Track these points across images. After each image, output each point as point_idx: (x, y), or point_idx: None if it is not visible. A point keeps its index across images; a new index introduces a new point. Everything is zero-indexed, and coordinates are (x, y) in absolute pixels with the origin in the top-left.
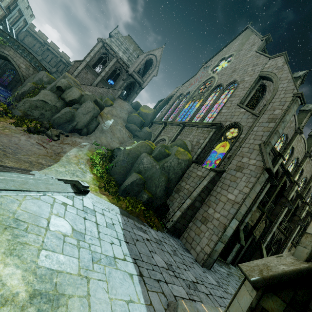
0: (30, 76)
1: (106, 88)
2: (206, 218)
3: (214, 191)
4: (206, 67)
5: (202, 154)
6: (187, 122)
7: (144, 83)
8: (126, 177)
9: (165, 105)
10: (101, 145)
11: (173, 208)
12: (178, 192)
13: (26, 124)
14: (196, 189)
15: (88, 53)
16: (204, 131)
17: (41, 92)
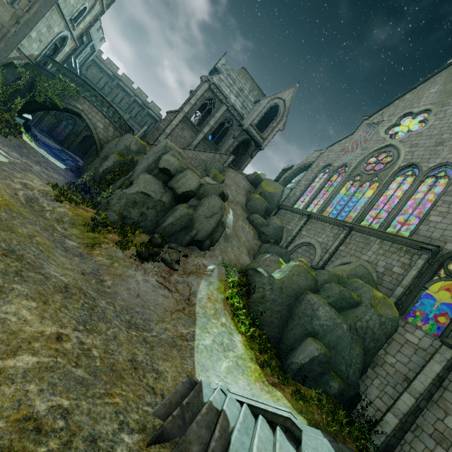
0: (109, 139)
1: (211, 153)
2: (444, 435)
3: (450, 382)
4: (372, 123)
5: (404, 297)
6: (357, 225)
7: (264, 142)
8: (283, 332)
9: (295, 176)
10: (230, 265)
11: (369, 398)
12: (371, 365)
13: (131, 241)
14: (420, 377)
15: (187, 99)
16: (398, 250)
17: (140, 178)
